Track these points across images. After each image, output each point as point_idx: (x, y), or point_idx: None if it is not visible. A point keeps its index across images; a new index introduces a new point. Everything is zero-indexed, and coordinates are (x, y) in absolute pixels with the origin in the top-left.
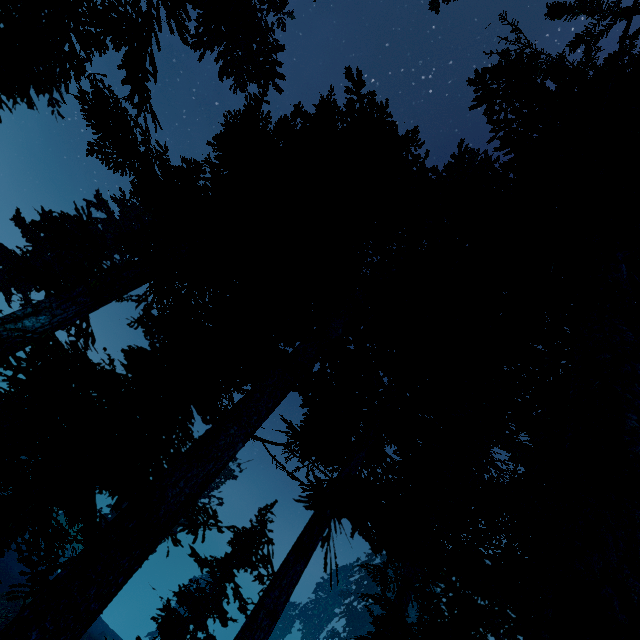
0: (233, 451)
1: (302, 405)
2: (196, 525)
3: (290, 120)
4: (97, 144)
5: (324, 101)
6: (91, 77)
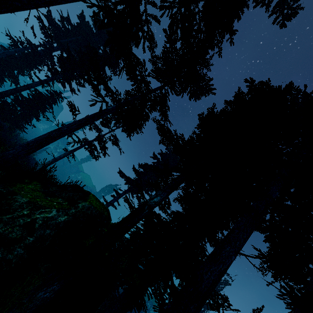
0: (230, 260)
1: (264, 240)
2: (218, 304)
3: (225, 109)
4: (162, 140)
5: (237, 94)
6: (158, 121)
